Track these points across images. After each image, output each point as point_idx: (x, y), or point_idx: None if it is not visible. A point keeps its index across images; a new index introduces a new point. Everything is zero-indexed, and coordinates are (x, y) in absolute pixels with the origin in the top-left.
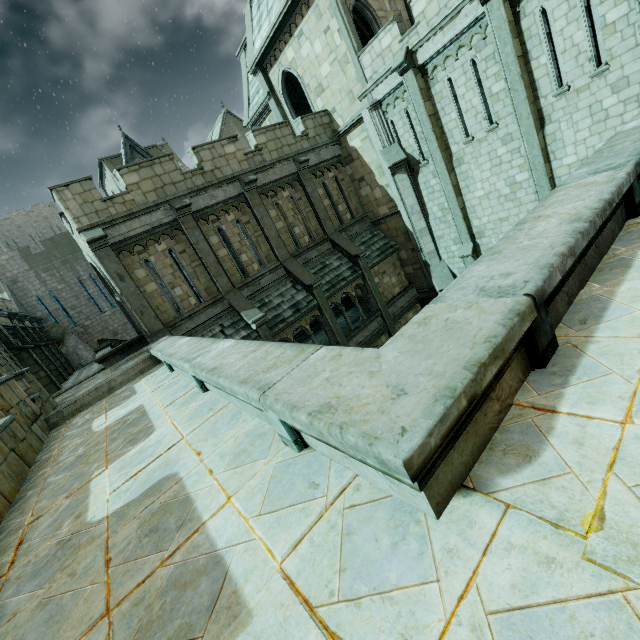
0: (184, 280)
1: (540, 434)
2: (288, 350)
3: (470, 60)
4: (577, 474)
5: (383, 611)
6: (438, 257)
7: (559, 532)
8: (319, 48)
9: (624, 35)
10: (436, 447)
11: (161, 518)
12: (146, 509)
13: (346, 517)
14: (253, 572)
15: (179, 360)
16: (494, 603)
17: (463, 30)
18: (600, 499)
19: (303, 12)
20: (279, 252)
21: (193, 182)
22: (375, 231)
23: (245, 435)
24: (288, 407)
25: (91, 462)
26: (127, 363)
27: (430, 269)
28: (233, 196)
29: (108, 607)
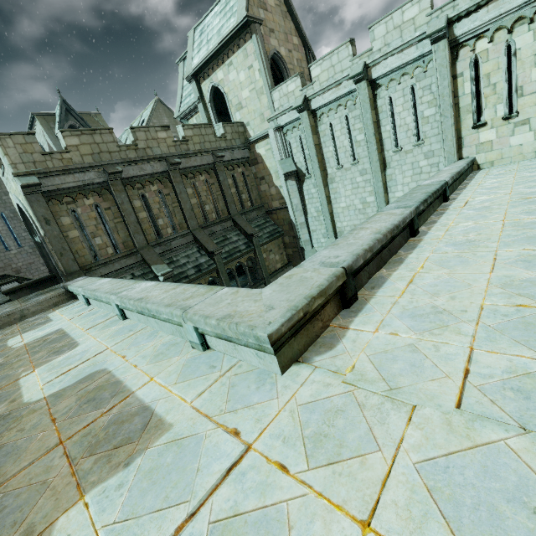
0: (105, 232)
1: (339, 338)
2: (201, 288)
3: (345, 115)
4: (349, 353)
5: (249, 412)
6: (311, 245)
7: (335, 374)
8: (243, 77)
9: (432, 126)
10: (285, 332)
11: (97, 393)
12: (82, 390)
13: (232, 379)
14: (172, 410)
15: (104, 293)
16: (301, 402)
17: (342, 95)
18: (355, 361)
19: (234, 49)
20: (190, 222)
21: (127, 154)
22: (268, 218)
23: (162, 345)
24: (203, 317)
25: (16, 367)
26: (38, 297)
27: (304, 253)
28: (159, 172)
29: (61, 440)
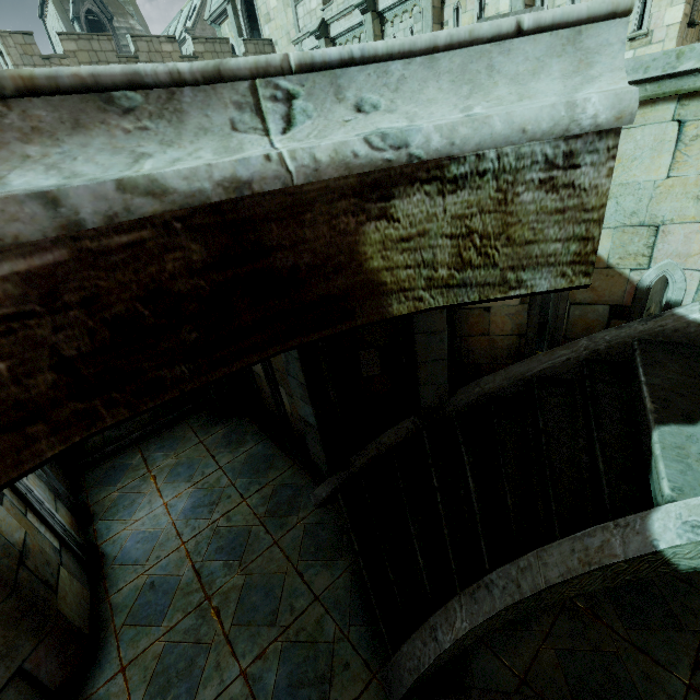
0: None
1: None
2: None
3: None
4: None
5: None
6: None
7: None
8: None
9: None
10: None
11: None
12: None
13: None
14: None
15: None
16: None
17: (356, 25)
18: None
19: None
20: None
21: None
22: None
23: None
24: None
25: None
26: None
27: None
28: None
29: None
